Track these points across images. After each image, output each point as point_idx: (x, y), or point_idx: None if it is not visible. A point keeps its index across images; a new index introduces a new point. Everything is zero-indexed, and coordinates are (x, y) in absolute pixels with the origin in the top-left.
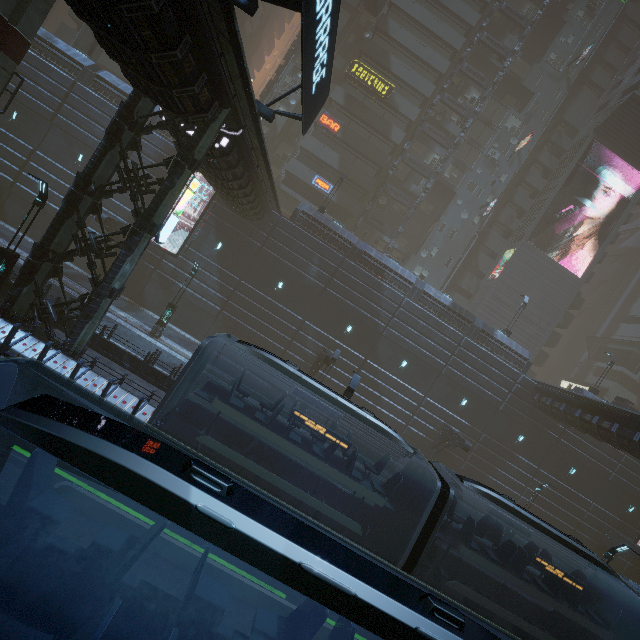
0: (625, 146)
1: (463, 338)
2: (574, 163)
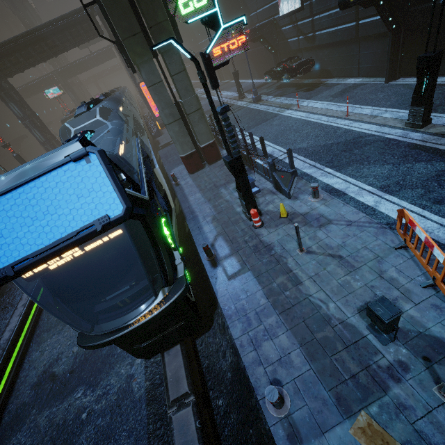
0: None
1: None
2: None
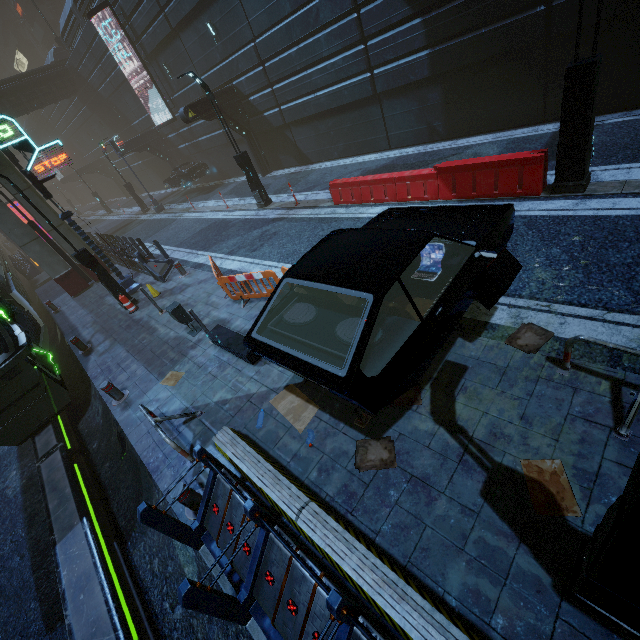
0: None
1: None
2: None
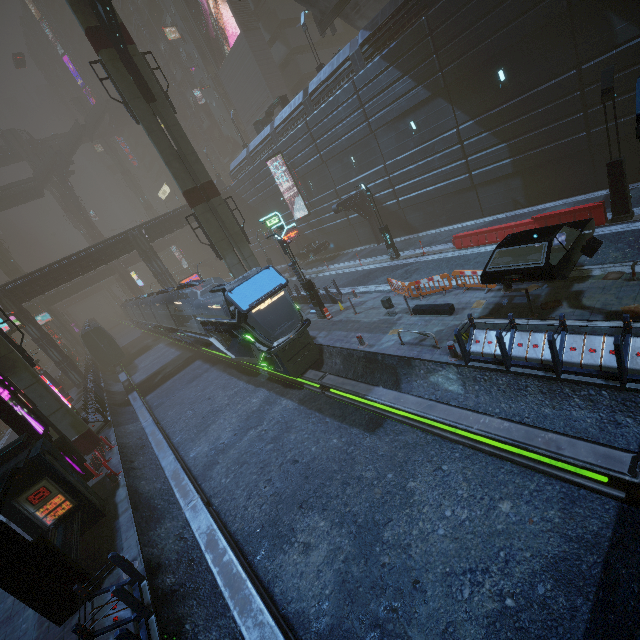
0: None
1: None
2: None
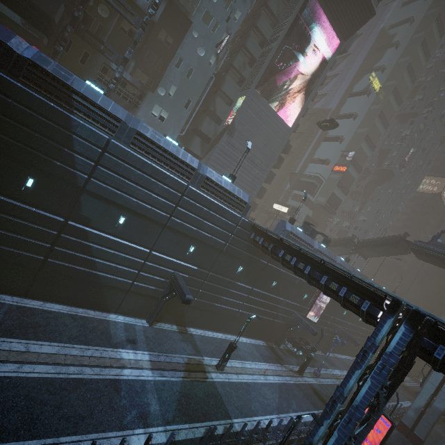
0: (332, 6)
1: (187, 187)
2: (295, 13)
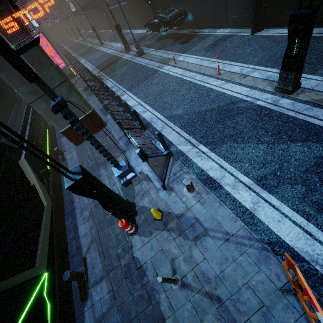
0: None
1: None
2: None
